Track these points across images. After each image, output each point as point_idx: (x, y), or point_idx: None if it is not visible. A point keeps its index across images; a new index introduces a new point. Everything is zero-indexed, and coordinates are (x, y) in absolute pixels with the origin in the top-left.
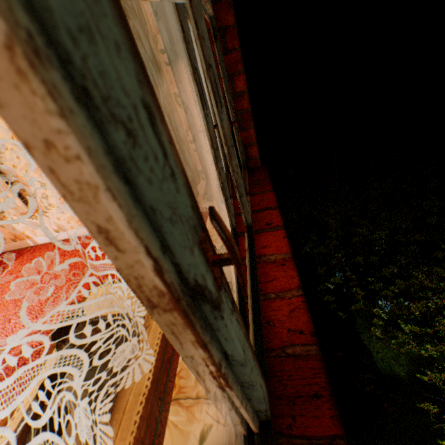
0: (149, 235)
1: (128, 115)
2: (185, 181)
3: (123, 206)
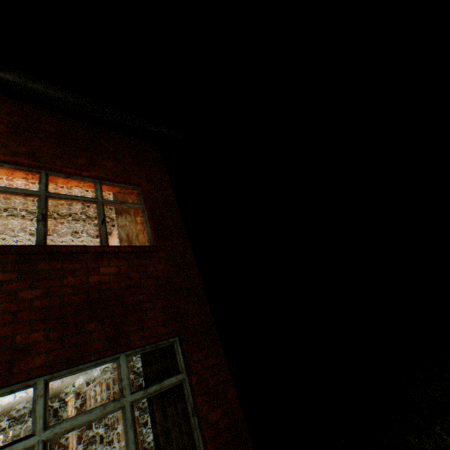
0: (39, 214)
1: (41, 208)
2: (46, 213)
3: (39, 212)
